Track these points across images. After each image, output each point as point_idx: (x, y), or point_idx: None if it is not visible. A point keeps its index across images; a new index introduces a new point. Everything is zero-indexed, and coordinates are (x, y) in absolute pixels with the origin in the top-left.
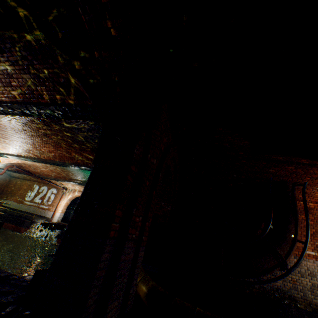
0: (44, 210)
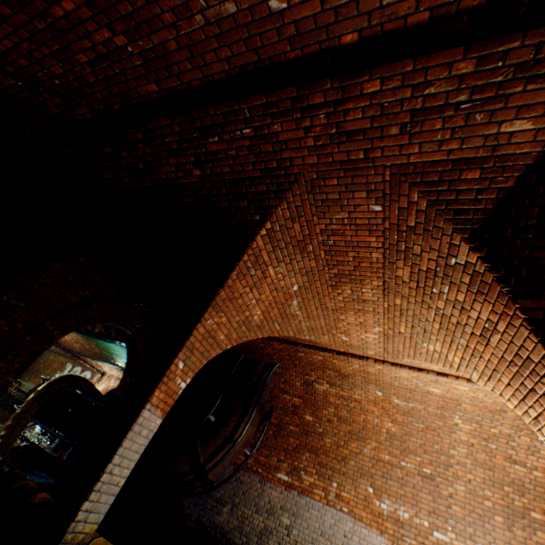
0: None
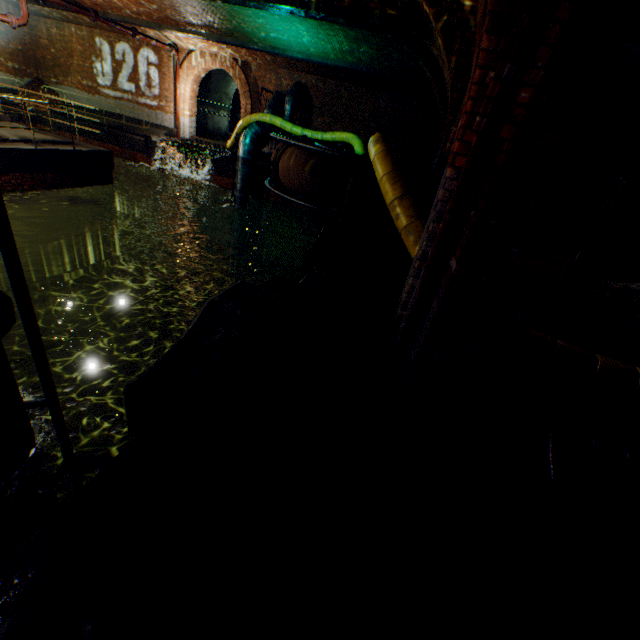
0: (153, 111)
